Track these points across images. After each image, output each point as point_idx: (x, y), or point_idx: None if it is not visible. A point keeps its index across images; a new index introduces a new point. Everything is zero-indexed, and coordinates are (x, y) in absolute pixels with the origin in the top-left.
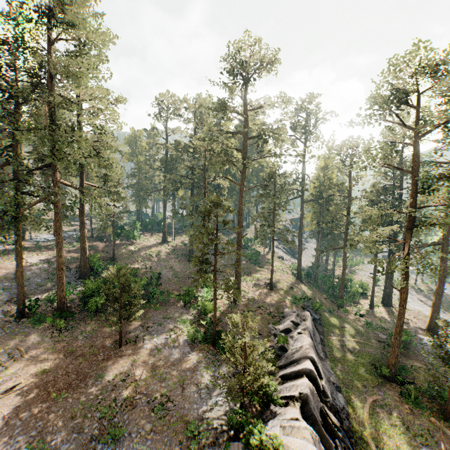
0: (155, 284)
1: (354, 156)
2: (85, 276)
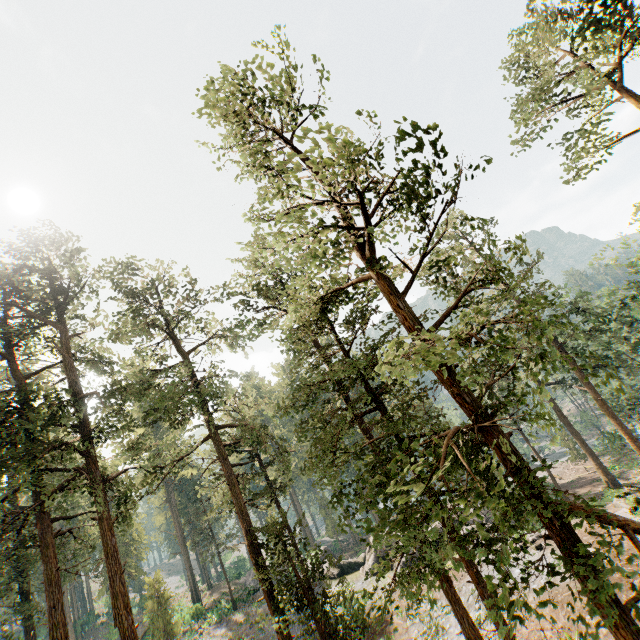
0: None
1: None
2: None
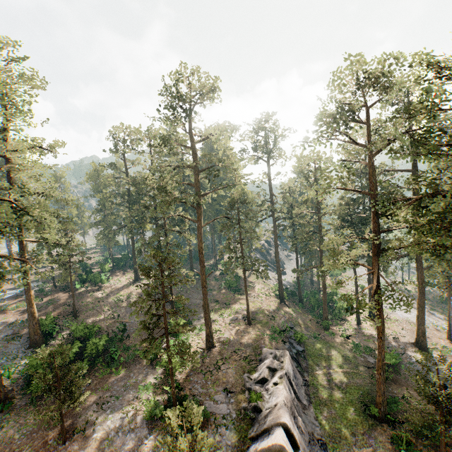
0: (121, 337)
1: (317, 171)
2: (36, 344)
